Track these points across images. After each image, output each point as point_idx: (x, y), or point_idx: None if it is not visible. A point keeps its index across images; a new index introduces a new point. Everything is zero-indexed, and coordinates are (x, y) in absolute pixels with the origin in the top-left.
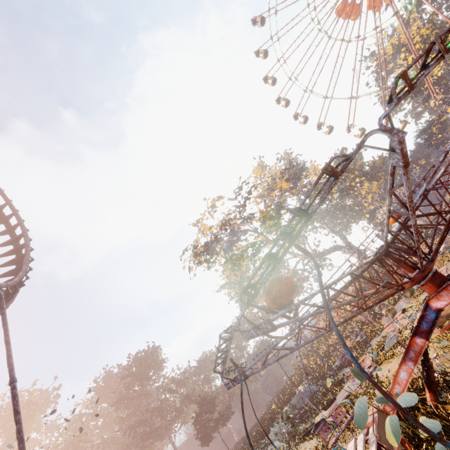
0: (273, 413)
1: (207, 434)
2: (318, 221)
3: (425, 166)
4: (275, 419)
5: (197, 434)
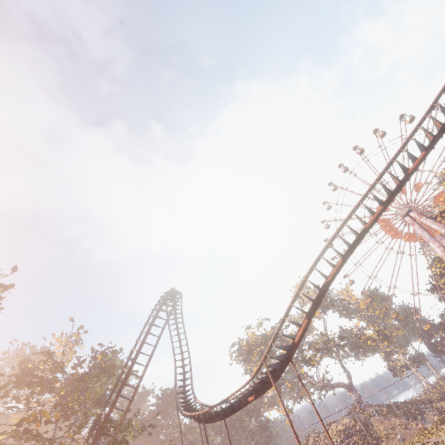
0: None
1: None
2: (332, 356)
3: (442, 337)
4: None
5: None
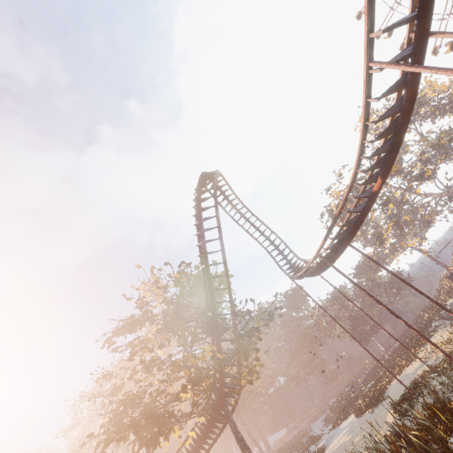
0: (429, 317)
1: (365, 338)
2: (449, 156)
3: None
4: (434, 319)
5: (356, 339)
